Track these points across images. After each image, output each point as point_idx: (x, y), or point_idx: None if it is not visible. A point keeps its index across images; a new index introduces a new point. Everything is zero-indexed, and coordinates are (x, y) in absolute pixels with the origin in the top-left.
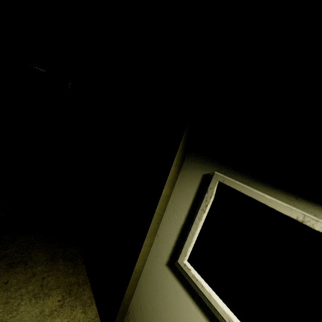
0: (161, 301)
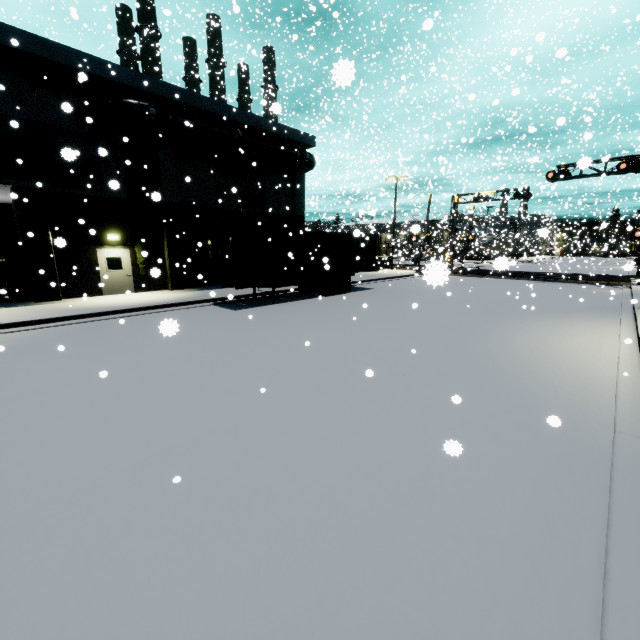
0: None
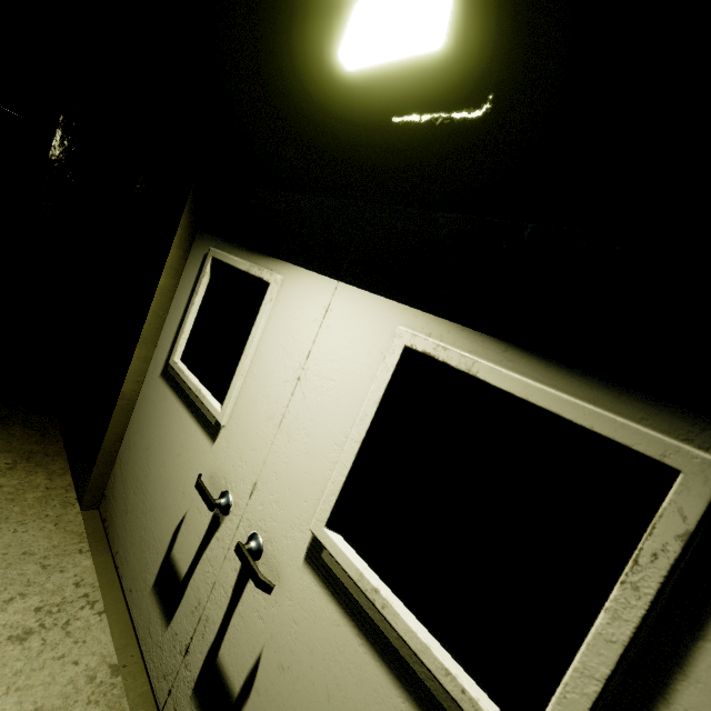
0: (150, 420)
